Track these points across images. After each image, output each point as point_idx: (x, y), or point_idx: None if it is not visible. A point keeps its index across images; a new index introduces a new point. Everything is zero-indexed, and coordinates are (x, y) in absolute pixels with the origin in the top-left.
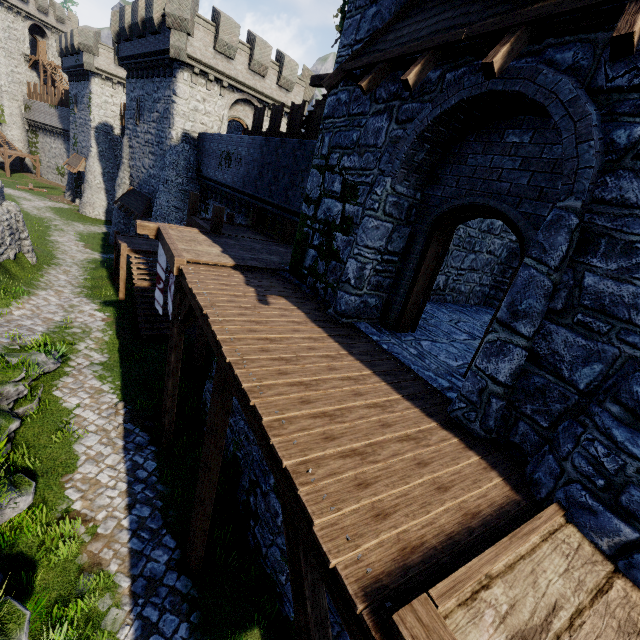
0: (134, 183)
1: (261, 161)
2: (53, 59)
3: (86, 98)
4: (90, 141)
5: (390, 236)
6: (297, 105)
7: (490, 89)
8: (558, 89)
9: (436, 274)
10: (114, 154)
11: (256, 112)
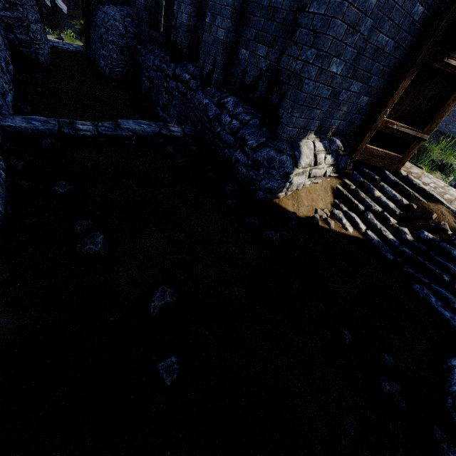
0: None
1: None
2: None
3: None
4: None
5: None
6: None
7: None
8: None
9: None
10: None
11: None
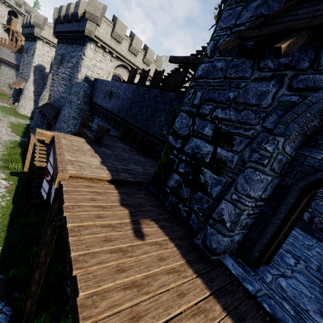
0: (51, 99)
1: (132, 99)
2: (19, 29)
3: (32, 50)
4: (30, 73)
5: (266, 186)
6: (159, 71)
7: None
8: None
9: (297, 221)
10: (43, 82)
11: (131, 72)
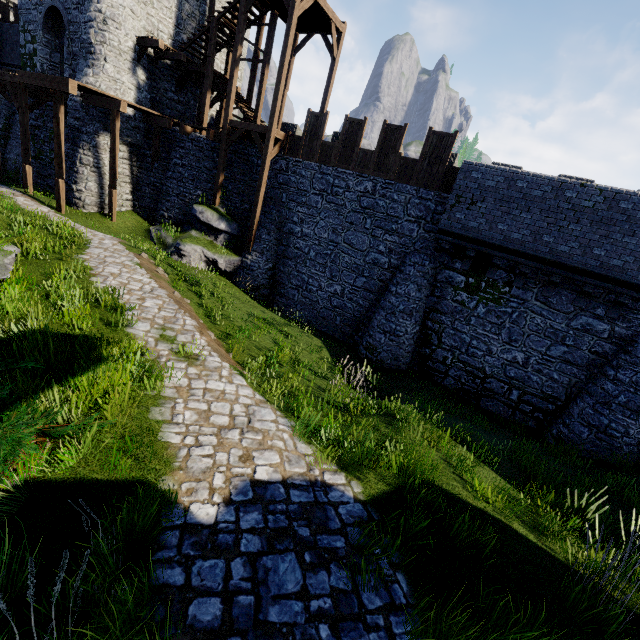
0: None
1: (0, 38)
2: None
3: None
4: None
5: (51, 55)
6: (17, 5)
7: (52, 5)
8: (60, 7)
9: None
10: None
11: None
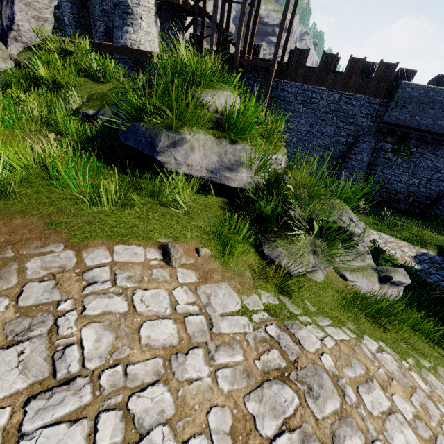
0: None
1: None
2: None
3: None
4: None
5: (72, 8)
6: None
7: None
8: None
9: (90, 20)
10: None
11: None
